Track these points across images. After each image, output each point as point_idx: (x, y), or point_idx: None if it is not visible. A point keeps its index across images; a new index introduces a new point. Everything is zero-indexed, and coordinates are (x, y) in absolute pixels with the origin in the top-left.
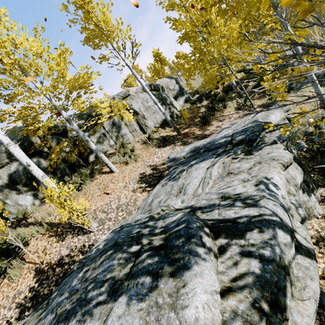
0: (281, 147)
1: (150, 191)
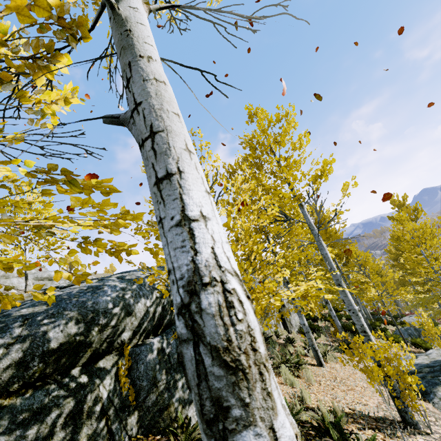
0: None
1: (426, 401)
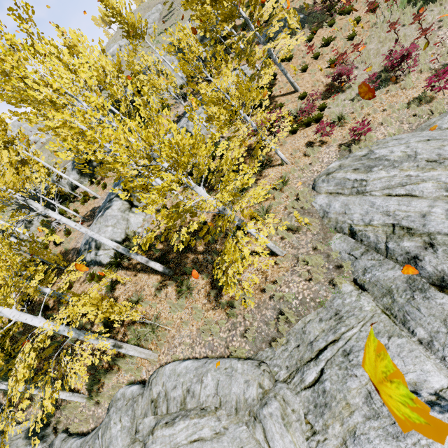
0: (201, 107)
1: None
